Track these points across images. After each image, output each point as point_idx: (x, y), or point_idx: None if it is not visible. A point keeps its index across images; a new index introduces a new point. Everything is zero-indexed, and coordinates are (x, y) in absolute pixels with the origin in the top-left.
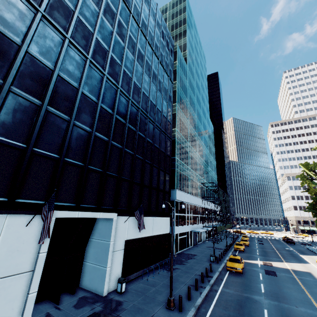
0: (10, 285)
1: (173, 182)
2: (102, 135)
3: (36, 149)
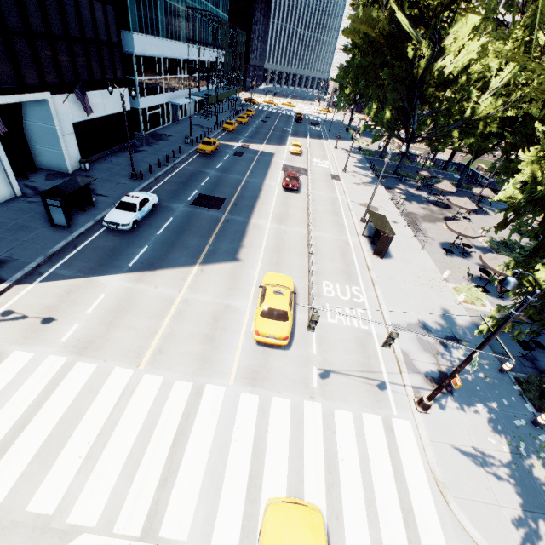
0: None
1: (126, 15)
2: None
3: None
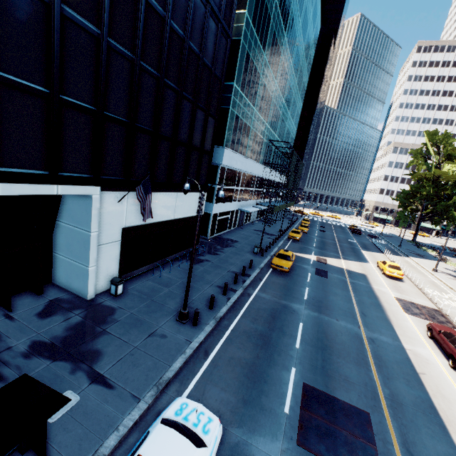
0: None
1: (222, 134)
2: None
3: None
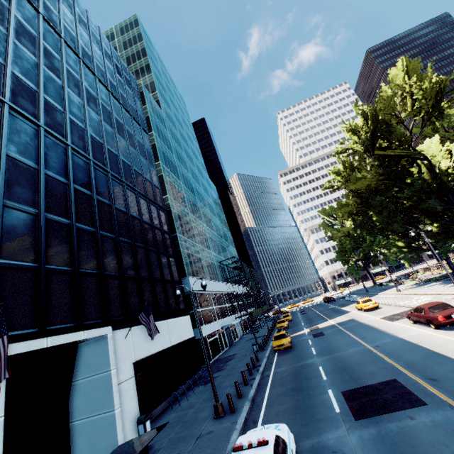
0: None
1: (182, 268)
2: (58, 216)
3: None
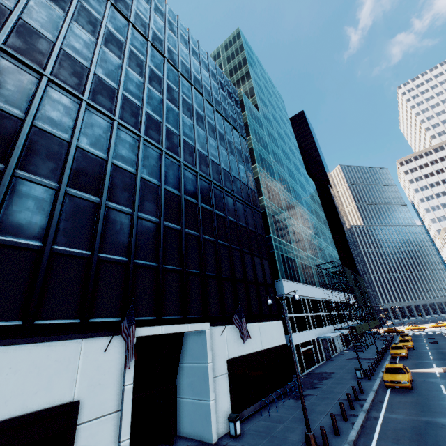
0: (97, 431)
1: (275, 270)
2: (173, 223)
3: (102, 254)
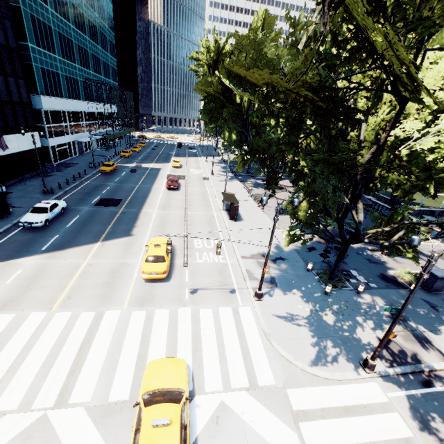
0: None
1: (34, 85)
2: None
3: None
